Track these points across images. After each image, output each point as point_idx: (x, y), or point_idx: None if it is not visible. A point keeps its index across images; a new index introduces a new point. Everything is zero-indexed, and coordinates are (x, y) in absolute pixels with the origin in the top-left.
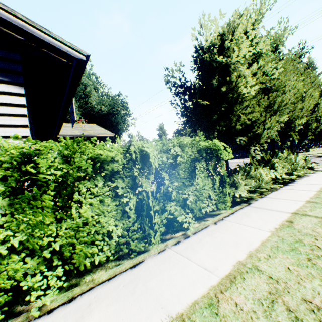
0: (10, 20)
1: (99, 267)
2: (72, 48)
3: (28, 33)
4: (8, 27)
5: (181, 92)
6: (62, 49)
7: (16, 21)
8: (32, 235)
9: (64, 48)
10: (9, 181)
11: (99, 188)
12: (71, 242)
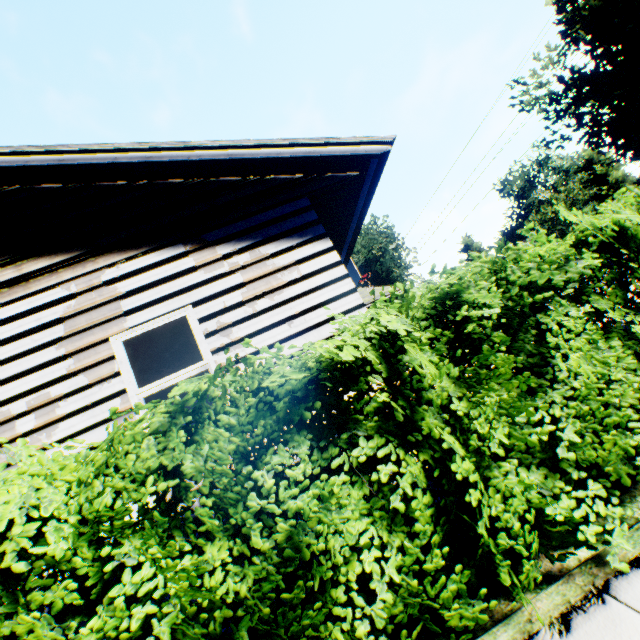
0: (294, 155)
1: (632, 493)
2: (369, 143)
3: (315, 159)
4: (286, 170)
5: (574, 102)
6: (358, 153)
7: (299, 152)
8: (514, 424)
9: (359, 150)
10: (438, 344)
11: (572, 320)
12: (587, 427)
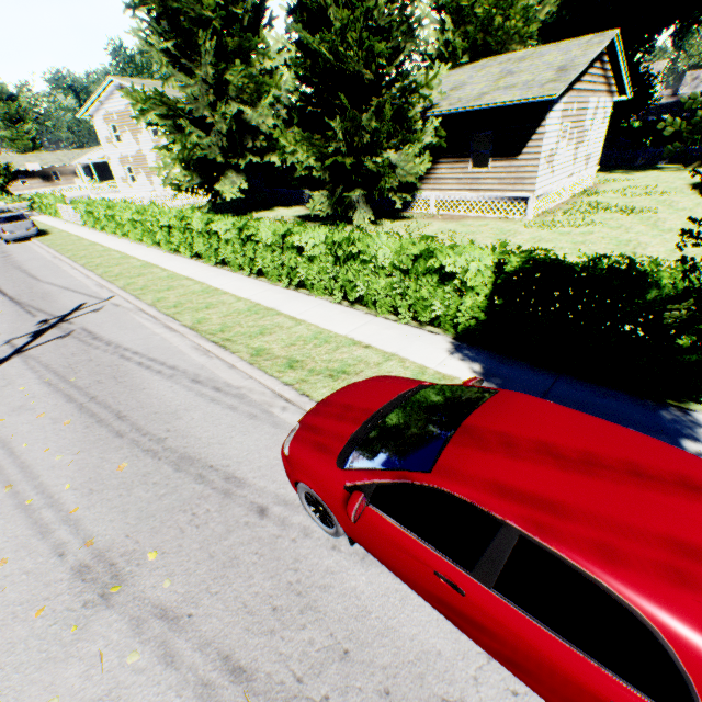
0: None
1: None
2: None
3: None
4: None
5: None
6: None
7: None
8: None
9: None
10: None
11: None
12: None
